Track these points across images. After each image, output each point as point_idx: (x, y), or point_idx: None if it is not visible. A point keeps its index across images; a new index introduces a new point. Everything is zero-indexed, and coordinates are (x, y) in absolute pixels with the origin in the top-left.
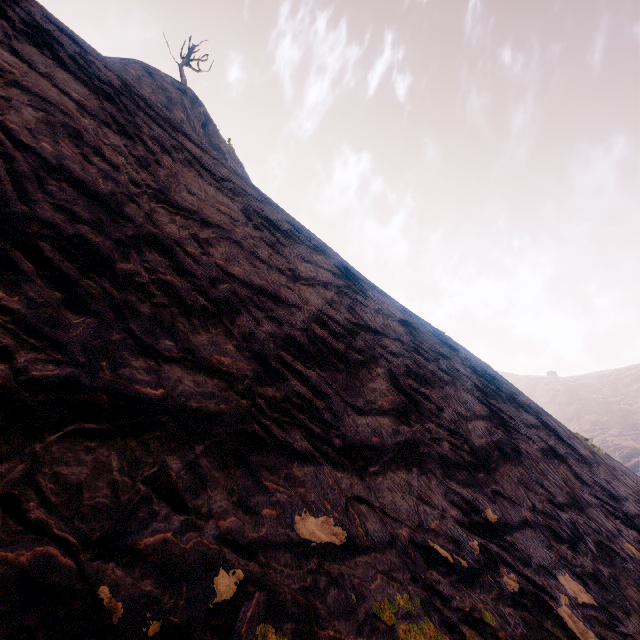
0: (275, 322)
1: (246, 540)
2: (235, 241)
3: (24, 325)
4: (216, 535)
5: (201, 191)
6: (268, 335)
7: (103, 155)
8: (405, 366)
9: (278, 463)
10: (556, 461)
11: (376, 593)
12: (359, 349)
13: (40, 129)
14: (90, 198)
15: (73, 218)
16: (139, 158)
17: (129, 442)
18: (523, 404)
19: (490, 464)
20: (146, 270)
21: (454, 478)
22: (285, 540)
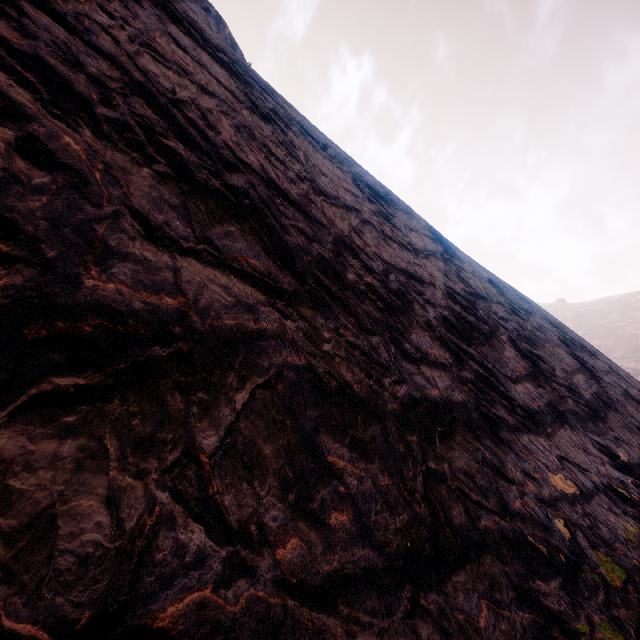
0: (431, 305)
1: (546, 498)
2: (369, 222)
3: (366, 355)
4: (534, 497)
5: (325, 169)
6: (435, 320)
7: (272, 152)
8: (515, 330)
9: (511, 437)
10: (634, 403)
11: (617, 524)
12: (483, 319)
13: (239, 139)
14: (297, 209)
15: (306, 237)
16: (284, 145)
17: (457, 437)
18: (591, 350)
19: (601, 413)
20: (357, 276)
21: (588, 429)
22: (559, 495)
